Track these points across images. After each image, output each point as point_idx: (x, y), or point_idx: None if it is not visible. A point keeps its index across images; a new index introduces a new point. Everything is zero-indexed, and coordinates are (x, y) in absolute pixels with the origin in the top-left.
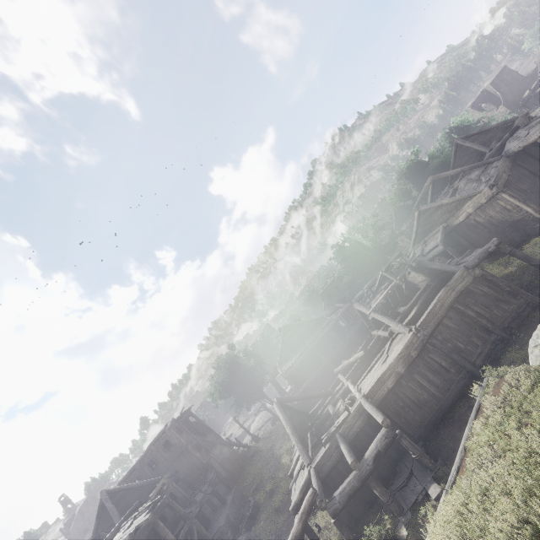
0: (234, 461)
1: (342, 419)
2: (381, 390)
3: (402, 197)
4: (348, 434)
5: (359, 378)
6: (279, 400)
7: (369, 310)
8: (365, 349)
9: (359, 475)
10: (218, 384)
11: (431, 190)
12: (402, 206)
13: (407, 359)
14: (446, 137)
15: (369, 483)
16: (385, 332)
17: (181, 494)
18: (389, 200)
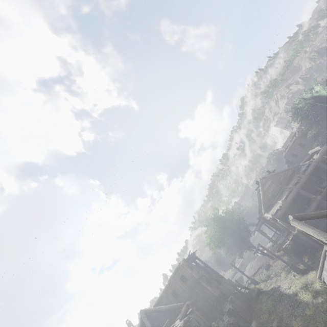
0: (241, 298)
1: None
2: None
3: None
4: None
5: None
6: (296, 217)
7: None
8: None
9: None
10: (212, 236)
11: None
12: None
13: None
14: None
15: None
16: None
17: (203, 322)
18: None
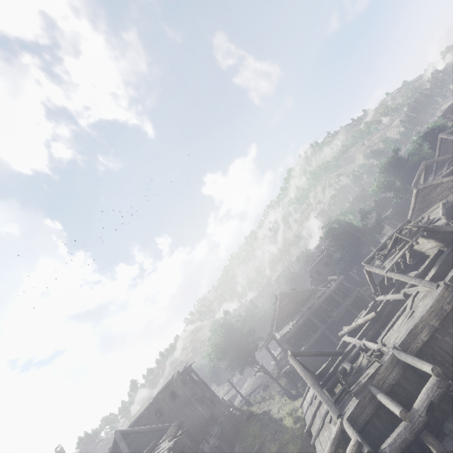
0: (231, 421)
1: (372, 370)
2: (415, 342)
3: (383, 188)
4: (382, 386)
5: (371, 339)
6: (293, 353)
7: (385, 269)
8: (376, 311)
9: (410, 427)
10: (216, 345)
11: (424, 173)
12: (381, 198)
13: (440, 313)
14: (422, 140)
15: (423, 438)
16: (397, 294)
17: (187, 445)
18: (371, 191)
